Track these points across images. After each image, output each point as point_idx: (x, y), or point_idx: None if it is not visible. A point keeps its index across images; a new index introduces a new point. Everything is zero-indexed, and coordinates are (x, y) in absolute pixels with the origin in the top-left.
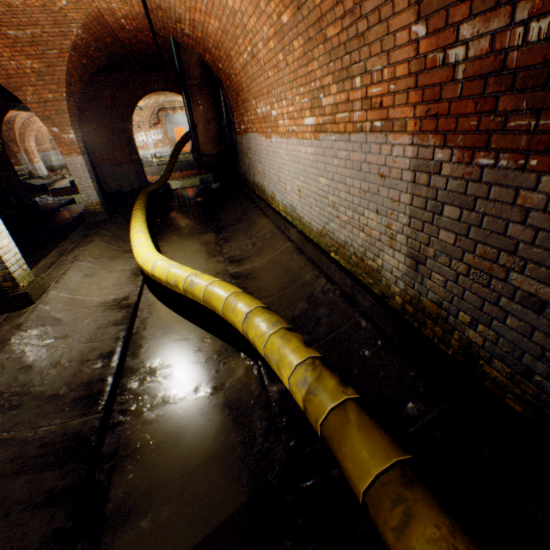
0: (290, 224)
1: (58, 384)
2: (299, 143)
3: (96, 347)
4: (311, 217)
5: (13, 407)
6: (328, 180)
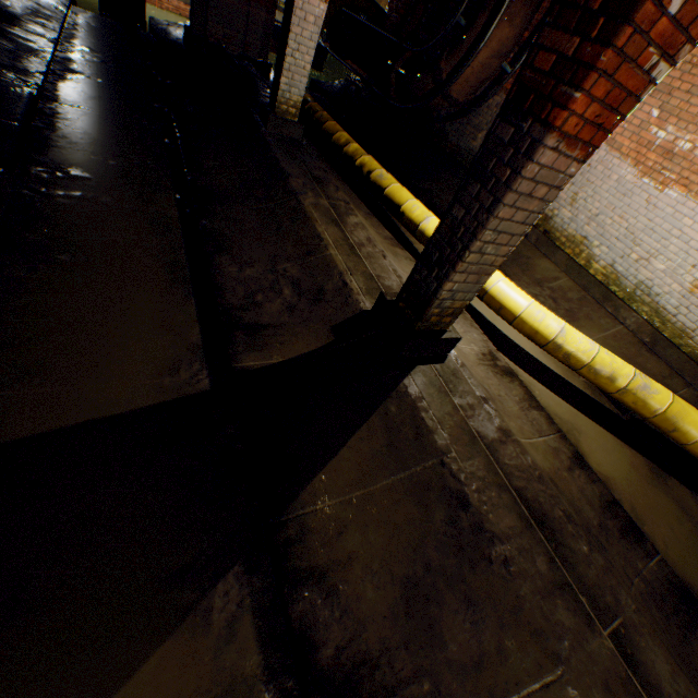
0: (624, 302)
1: (586, 508)
2: None
3: (554, 446)
4: None
5: (603, 548)
6: None
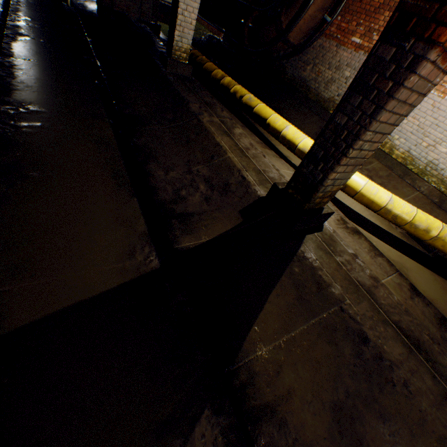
0: (418, 176)
1: (430, 326)
2: None
3: (397, 282)
4: None
5: None
6: None
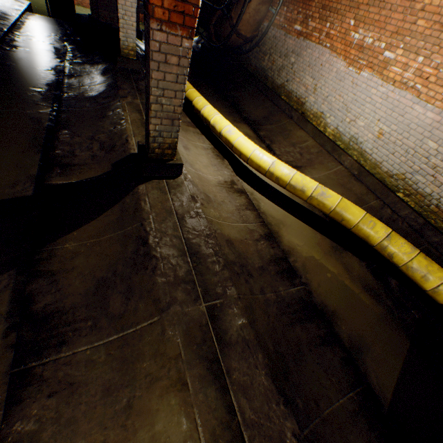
0: (343, 151)
1: (255, 258)
2: (417, 101)
3: (252, 229)
4: (385, 160)
5: (249, 275)
6: (442, 148)
